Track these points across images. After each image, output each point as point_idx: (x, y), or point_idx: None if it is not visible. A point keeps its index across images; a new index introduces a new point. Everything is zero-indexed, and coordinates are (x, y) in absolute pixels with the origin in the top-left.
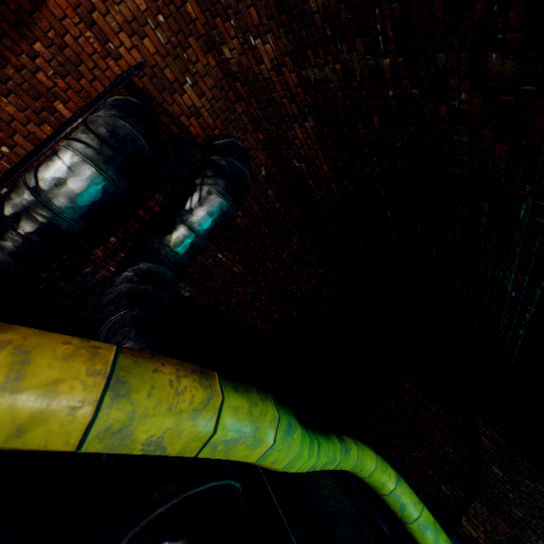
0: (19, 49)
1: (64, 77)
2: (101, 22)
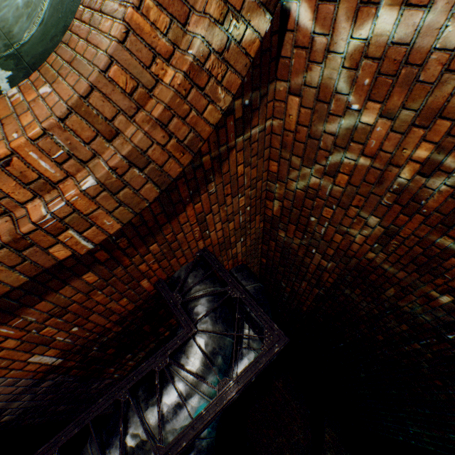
0: (136, 252)
1: (160, 261)
2: (210, 218)
